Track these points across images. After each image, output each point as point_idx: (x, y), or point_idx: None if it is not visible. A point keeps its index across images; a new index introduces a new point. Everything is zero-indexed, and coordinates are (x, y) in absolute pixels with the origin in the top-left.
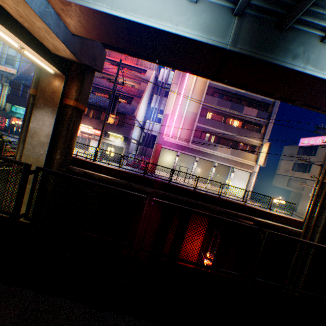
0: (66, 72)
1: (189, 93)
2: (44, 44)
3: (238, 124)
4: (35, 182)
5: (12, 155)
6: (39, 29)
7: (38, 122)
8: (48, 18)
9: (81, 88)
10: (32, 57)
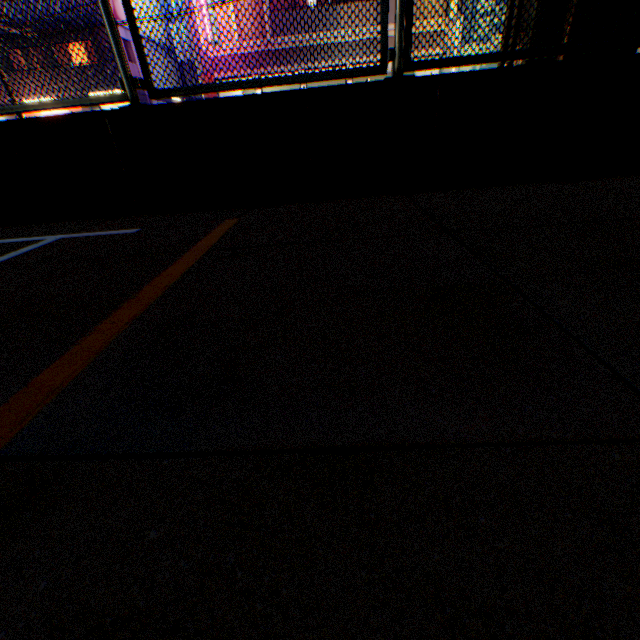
0: None
1: None
2: None
3: None
4: None
5: None
6: None
7: None
8: None
9: None
10: None
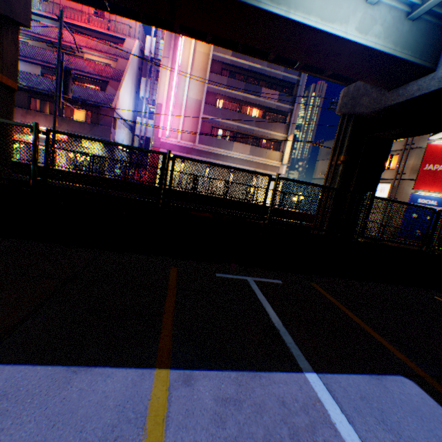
0: None
1: (187, 72)
2: None
3: (258, 114)
4: None
5: None
6: None
7: None
8: None
9: None
10: None
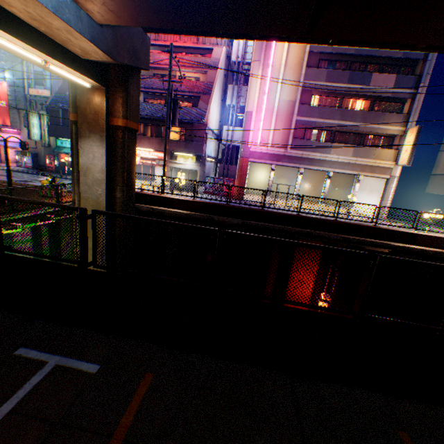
0: (104, 82)
1: (279, 72)
2: (69, 50)
3: (363, 105)
4: (95, 227)
5: (70, 201)
6: (59, 31)
7: (88, 156)
8: (64, 12)
9: (127, 100)
10: (60, 72)
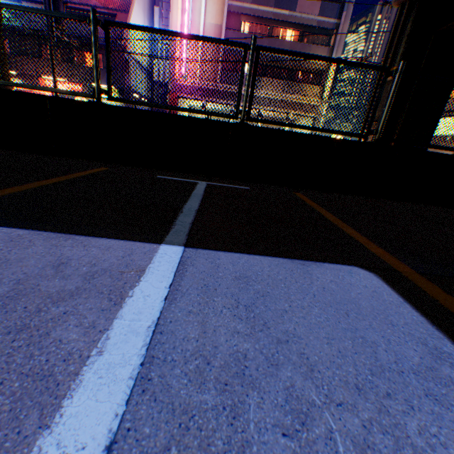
0: None
1: None
2: None
3: (294, 38)
4: None
5: None
6: None
7: None
8: None
9: None
10: None
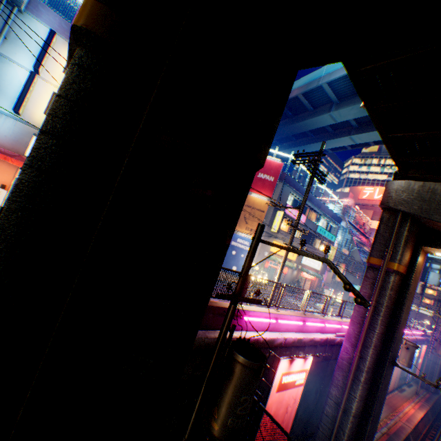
0: None
1: None
2: None
3: None
4: None
5: None
6: None
7: None
8: None
9: None
10: None
